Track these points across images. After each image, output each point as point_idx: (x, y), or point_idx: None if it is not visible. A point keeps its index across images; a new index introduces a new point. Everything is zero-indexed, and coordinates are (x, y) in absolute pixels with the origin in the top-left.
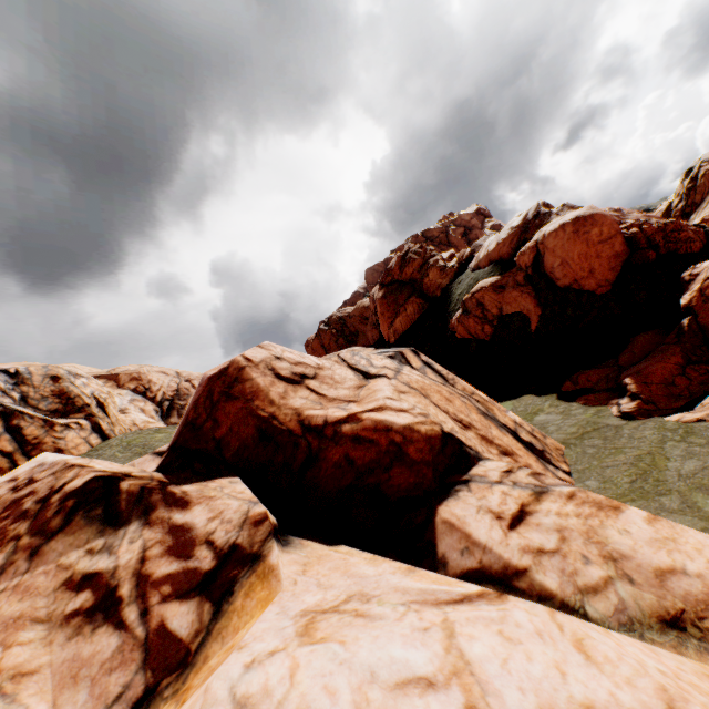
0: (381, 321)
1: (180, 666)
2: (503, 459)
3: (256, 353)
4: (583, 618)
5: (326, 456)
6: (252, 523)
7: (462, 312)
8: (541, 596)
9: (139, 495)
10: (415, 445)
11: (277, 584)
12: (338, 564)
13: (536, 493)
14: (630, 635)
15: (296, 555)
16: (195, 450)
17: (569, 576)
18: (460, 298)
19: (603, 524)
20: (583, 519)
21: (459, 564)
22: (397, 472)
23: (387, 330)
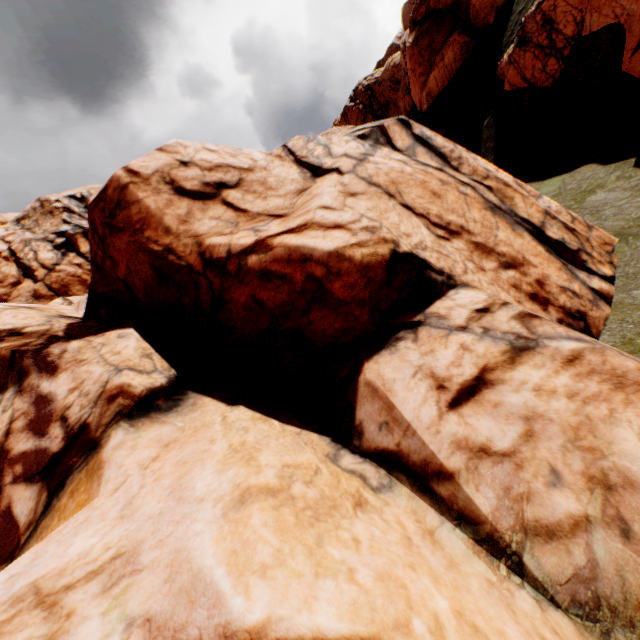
0: (411, 83)
1: (9, 558)
2: (502, 275)
3: (149, 162)
4: (514, 569)
5: (231, 299)
6: (106, 399)
7: (517, 45)
8: (462, 515)
9: (11, 361)
10: (344, 280)
11: (96, 489)
12: (194, 453)
13: (514, 350)
14: (586, 626)
15: (169, 428)
16: (101, 294)
17: (515, 501)
18: (520, 20)
19: (613, 417)
20: (579, 402)
21: (374, 439)
22: (317, 317)
23: (418, 95)
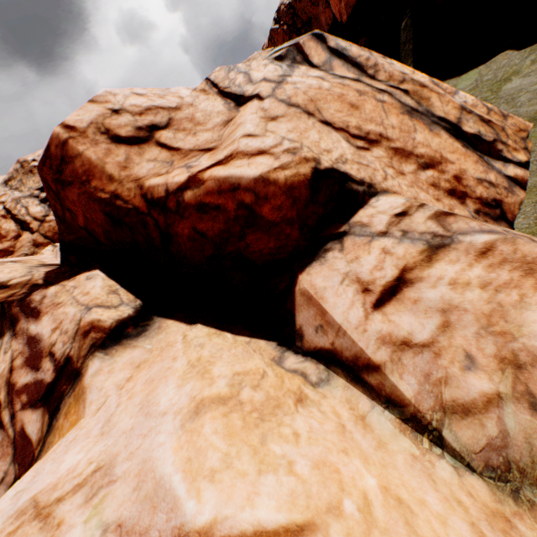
0: None
1: (29, 467)
2: (421, 176)
3: (83, 115)
4: (435, 442)
5: (177, 233)
6: (82, 334)
7: None
8: (390, 400)
9: (2, 311)
10: (271, 203)
11: (83, 411)
12: (160, 371)
13: (431, 249)
14: (498, 486)
15: (139, 351)
16: (69, 243)
17: (435, 385)
18: None
19: (523, 302)
20: (491, 291)
21: (313, 340)
22: (253, 240)
23: (337, 6)
